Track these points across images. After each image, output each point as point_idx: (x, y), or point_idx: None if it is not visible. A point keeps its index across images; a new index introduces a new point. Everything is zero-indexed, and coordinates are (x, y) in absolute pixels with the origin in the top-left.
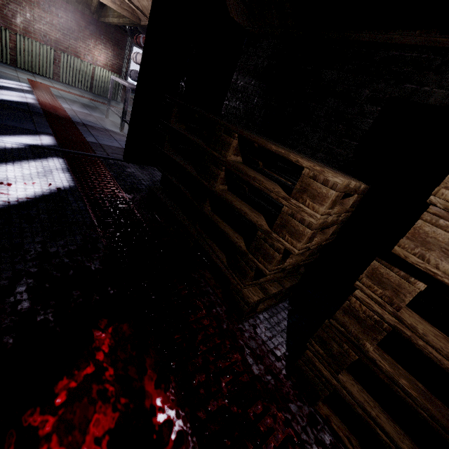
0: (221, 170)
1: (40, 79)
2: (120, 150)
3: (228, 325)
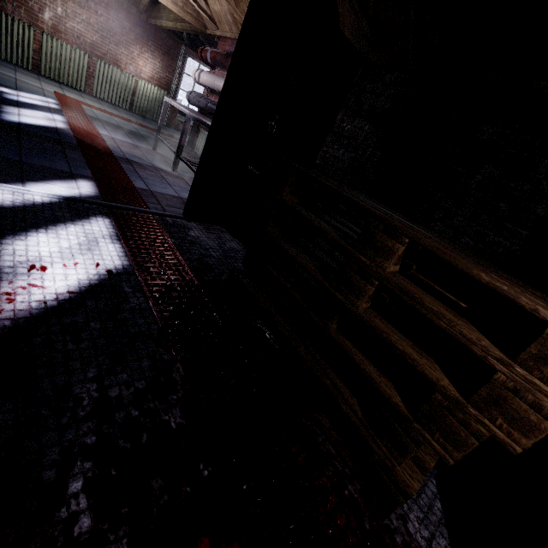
0: (371, 285)
1: (69, 92)
2: (176, 200)
3: (371, 523)
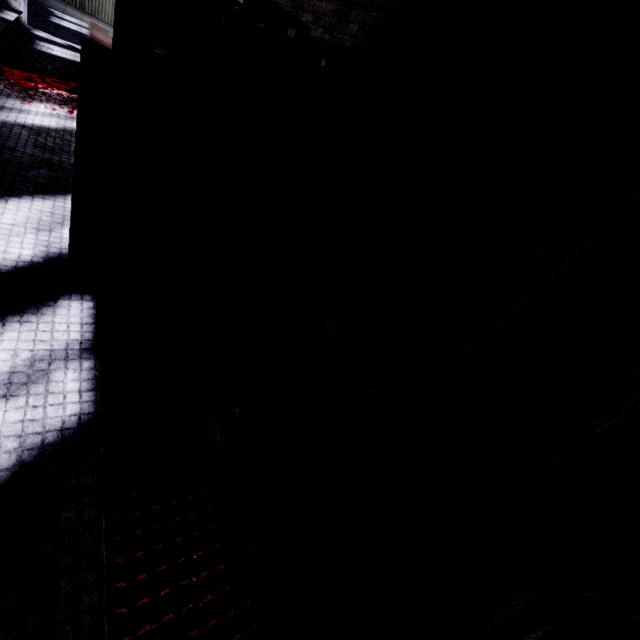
0: None
1: (103, 25)
2: None
3: None
